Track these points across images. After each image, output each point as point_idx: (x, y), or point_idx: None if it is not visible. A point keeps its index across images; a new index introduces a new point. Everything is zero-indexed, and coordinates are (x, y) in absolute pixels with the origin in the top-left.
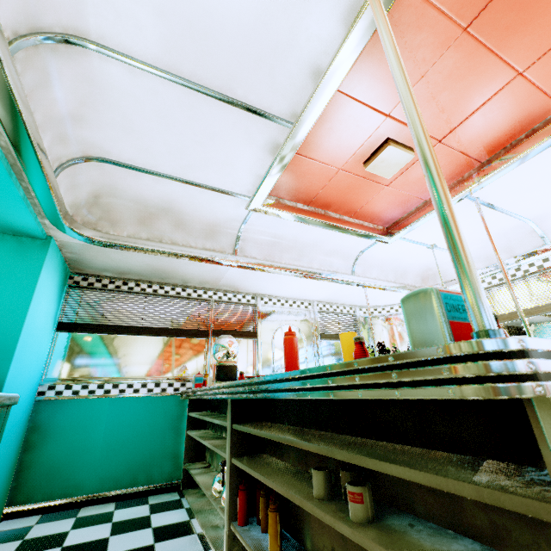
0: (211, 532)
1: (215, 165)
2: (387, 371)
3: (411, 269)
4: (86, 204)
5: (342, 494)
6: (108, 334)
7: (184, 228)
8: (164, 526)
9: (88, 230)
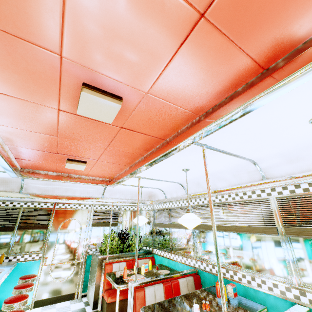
0: None
1: None
2: None
3: (142, 192)
4: None
5: None
6: None
7: None
8: None
9: None
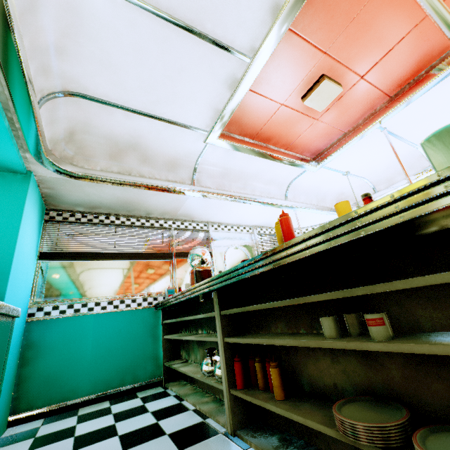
0: (204, 406)
1: (180, 100)
2: (437, 185)
3: (329, 195)
4: (62, 140)
5: (346, 335)
6: (86, 260)
7: (149, 163)
8: (160, 409)
9: (65, 164)
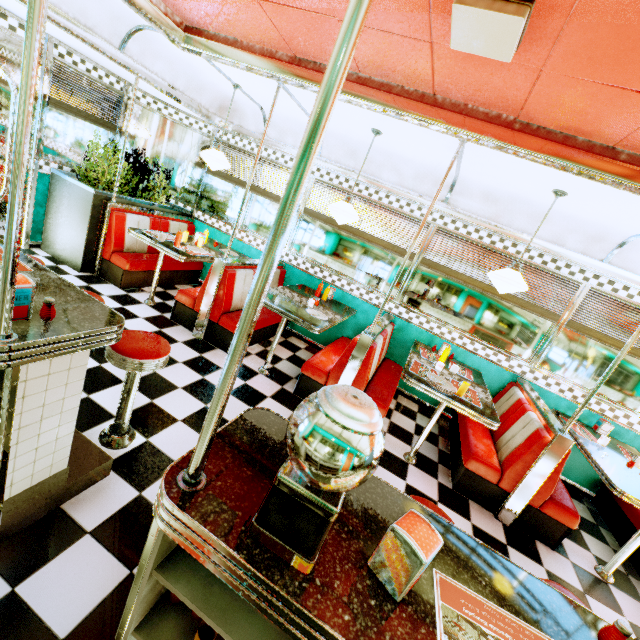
0: None
1: None
2: None
3: (212, 89)
4: None
5: None
6: None
7: None
8: None
9: None
